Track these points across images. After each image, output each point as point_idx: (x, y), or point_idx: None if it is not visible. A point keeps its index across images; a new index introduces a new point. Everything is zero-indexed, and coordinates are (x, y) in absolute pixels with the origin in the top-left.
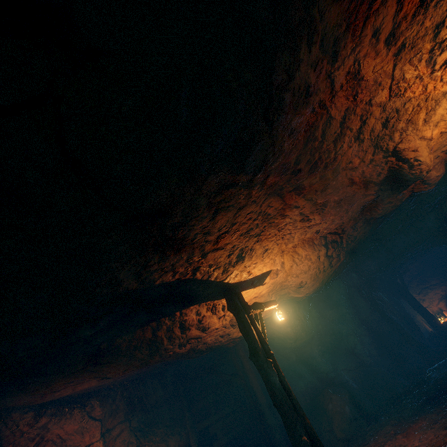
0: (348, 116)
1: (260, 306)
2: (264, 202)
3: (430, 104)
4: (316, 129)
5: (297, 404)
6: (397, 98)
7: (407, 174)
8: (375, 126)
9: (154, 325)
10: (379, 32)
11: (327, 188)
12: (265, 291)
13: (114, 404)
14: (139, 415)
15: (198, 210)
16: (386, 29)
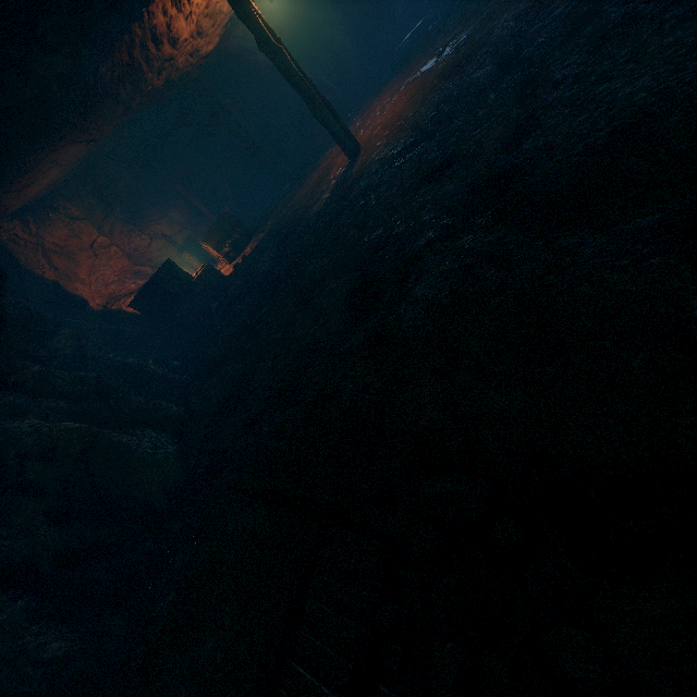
0: None
1: None
2: None
3: None
4: None
5: (311, 83)
6: None
7: None
8: None
9: (127, 39)
10: None
11: None
12: None
13: (86, 202)
14: (118, 208)
15: None
16: None
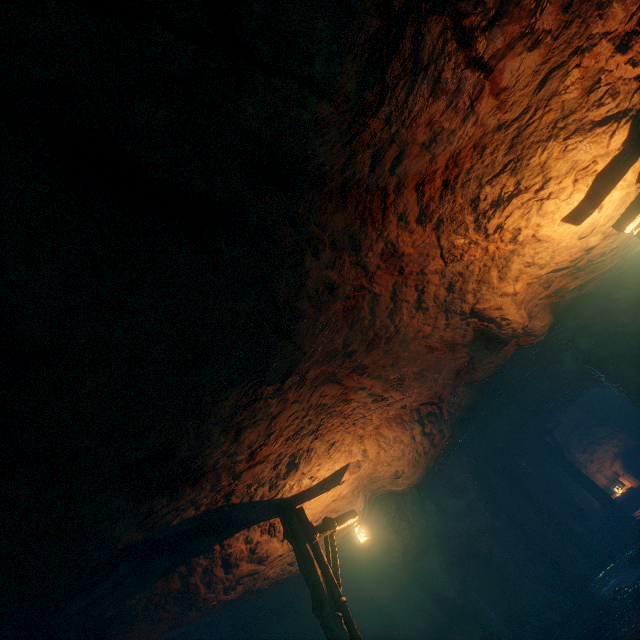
0: (398, 289)
1: (331, 524)
2: (312, 395)
3: (499, 262)
4: (360, 310)
5: None
6: (455, 263)
7: (498, 334)
8: (438, 292)
9: (182, 569)
10: (406, 216)
11: (398, 361)
12: (346, 491)
13: None
14: None
15: (211, 439)
16: (413, 212)
